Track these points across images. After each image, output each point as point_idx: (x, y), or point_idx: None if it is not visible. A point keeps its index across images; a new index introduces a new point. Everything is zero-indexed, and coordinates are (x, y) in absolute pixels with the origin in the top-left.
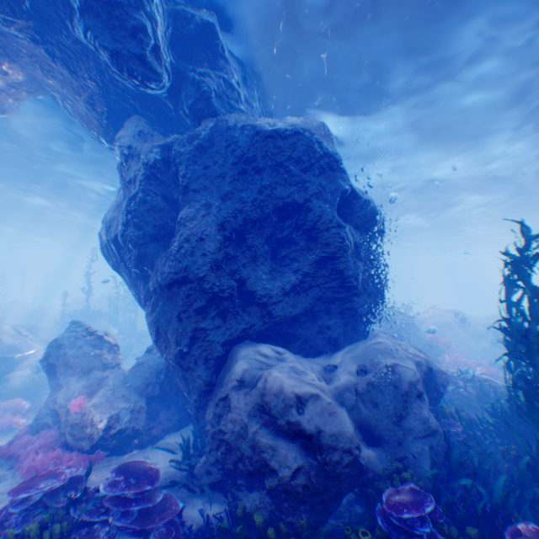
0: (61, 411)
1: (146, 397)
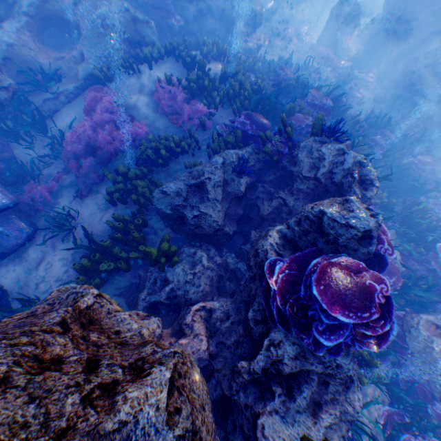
0: (338, 42)
1: (364, 50)
